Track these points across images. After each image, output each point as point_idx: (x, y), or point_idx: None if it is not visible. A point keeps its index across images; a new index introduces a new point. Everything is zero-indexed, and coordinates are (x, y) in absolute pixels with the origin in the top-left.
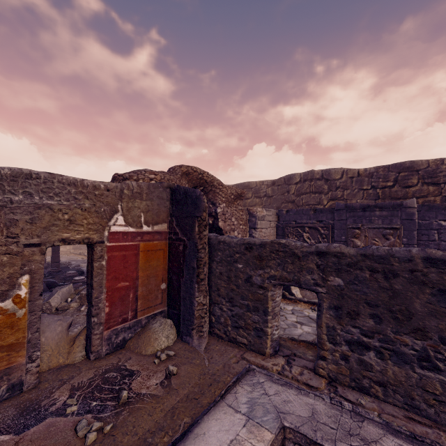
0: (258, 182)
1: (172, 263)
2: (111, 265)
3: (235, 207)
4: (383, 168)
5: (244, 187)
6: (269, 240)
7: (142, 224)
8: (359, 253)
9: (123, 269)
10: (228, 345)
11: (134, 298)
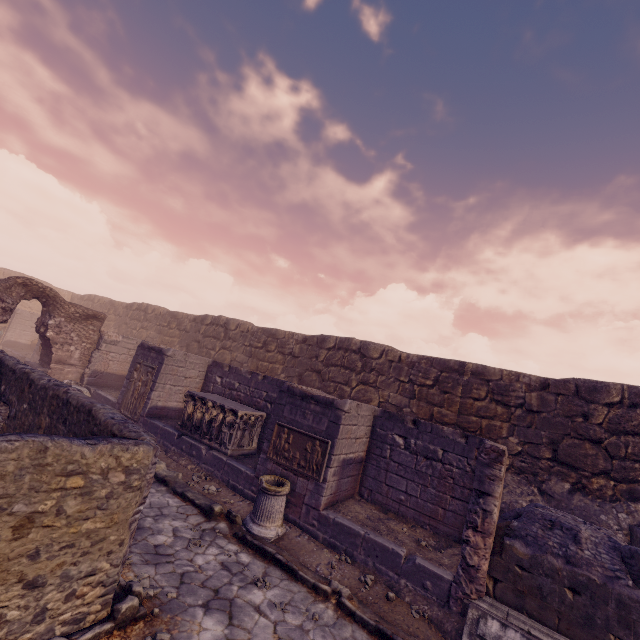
0: (185, 315)
1: None
2: None
3: (84, 325)
4: (261, 330)
5: (173, 316)
6: None
7: None
8: None
9: None
10: None
11: None
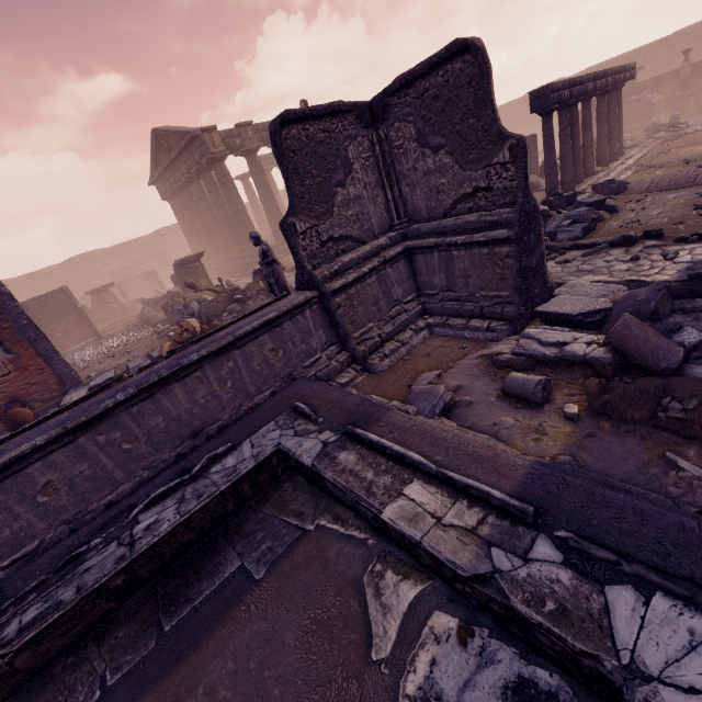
0: None
1: None
2: None
3: None
4: (29, 276)
5: None
6: None
7: None
8: None
9: None
10: None
11: None
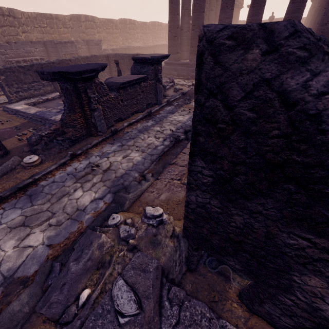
0: None
1: None
2: None
3: None
4: None
5: None
6: None
7: None
8: (4, 68)
9: None
10: None
11: None
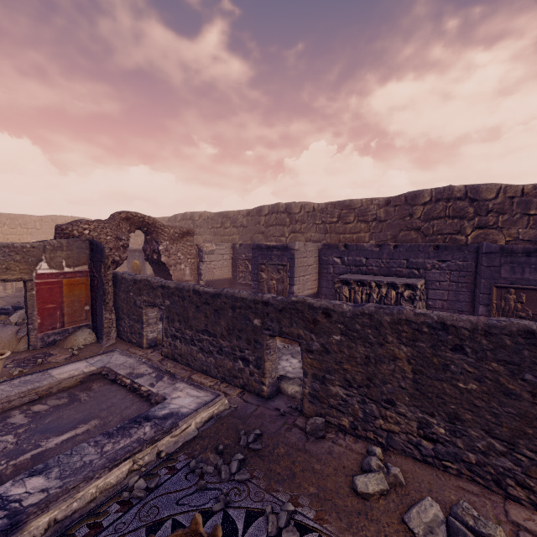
0: (236, 212)
1: (92, 292)
2: (40, 294)
3: (183, 243)
4: (331, 205)
5: (223, 216)
6: (145, 278)
7: (65, 267)
8: (175, 287)
9: (50, 296)
10: (126, 344)
11: (62, 315)
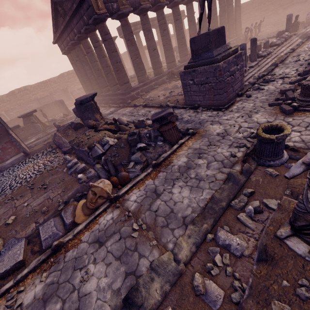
0: None
1: None
2: None
3: None
4: None
5: None
6: None
7: None
8: None
9: None
10: None
11: None
